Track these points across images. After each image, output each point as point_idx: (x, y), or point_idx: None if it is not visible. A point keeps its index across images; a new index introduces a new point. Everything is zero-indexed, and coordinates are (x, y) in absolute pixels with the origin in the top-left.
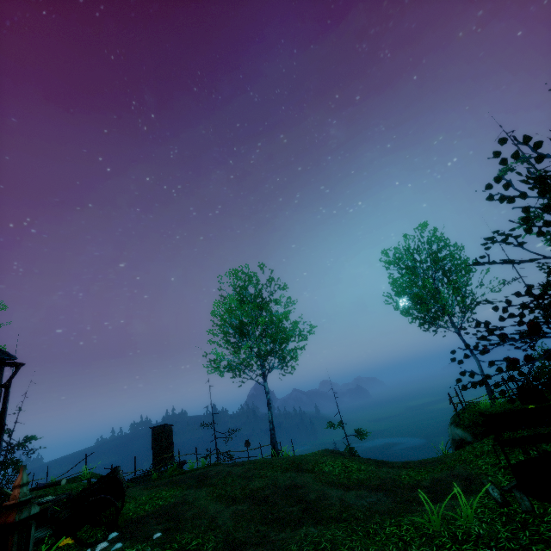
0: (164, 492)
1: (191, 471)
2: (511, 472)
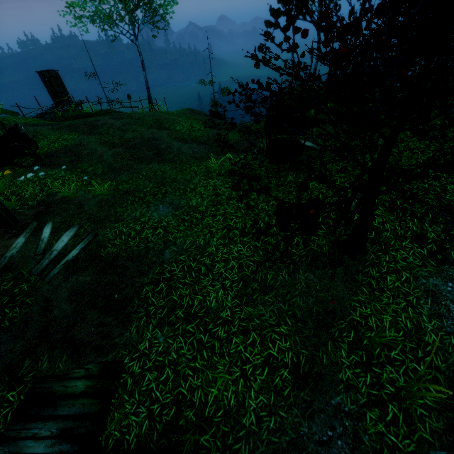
0: (66, 136)
1: (87, 115)
2: None
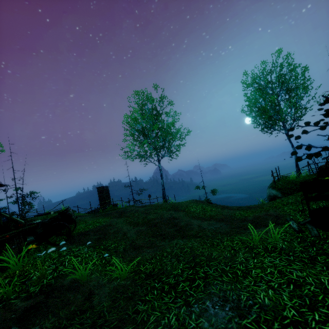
0: (101, 219)
1: (119, 209)
2: (306, 214)
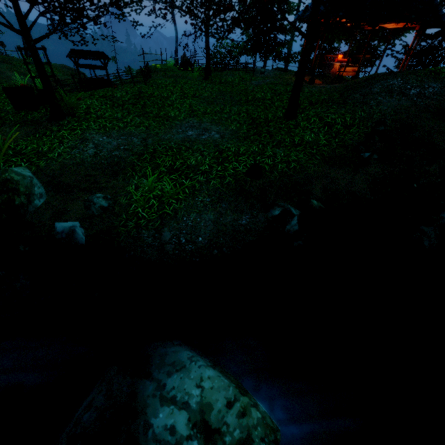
0: None
1: None
2: None
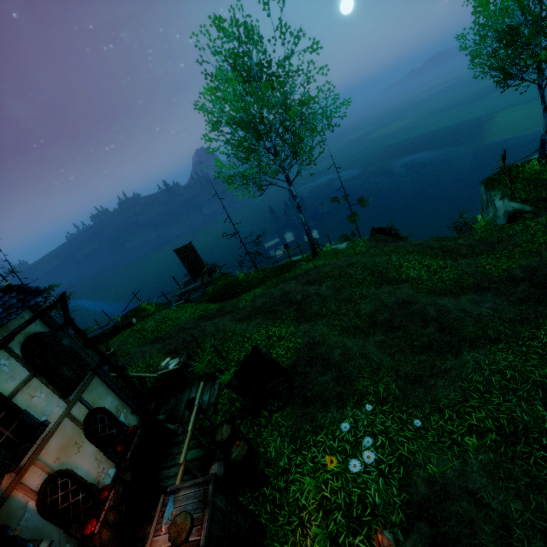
0: (276, 330)
1: (246, 282)
2: None
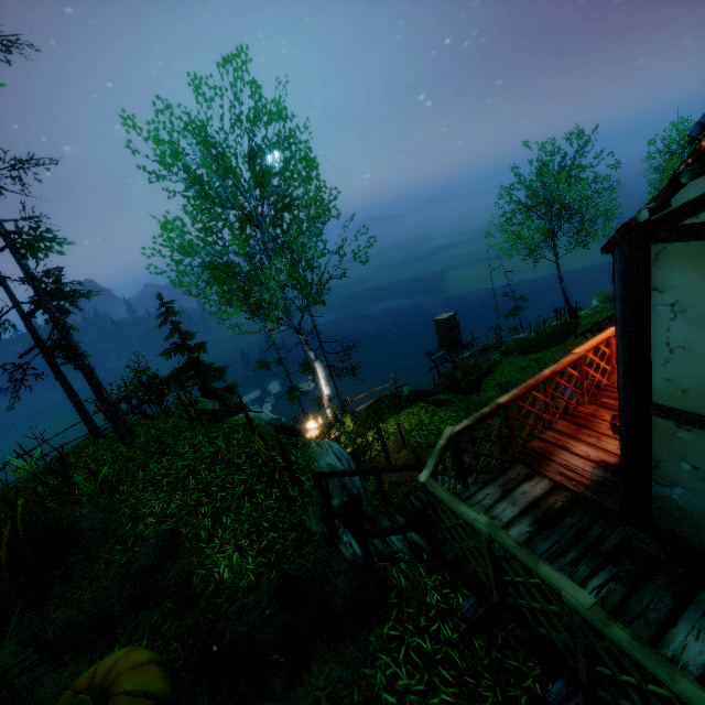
0: None
1: (549, 336)
2: None
